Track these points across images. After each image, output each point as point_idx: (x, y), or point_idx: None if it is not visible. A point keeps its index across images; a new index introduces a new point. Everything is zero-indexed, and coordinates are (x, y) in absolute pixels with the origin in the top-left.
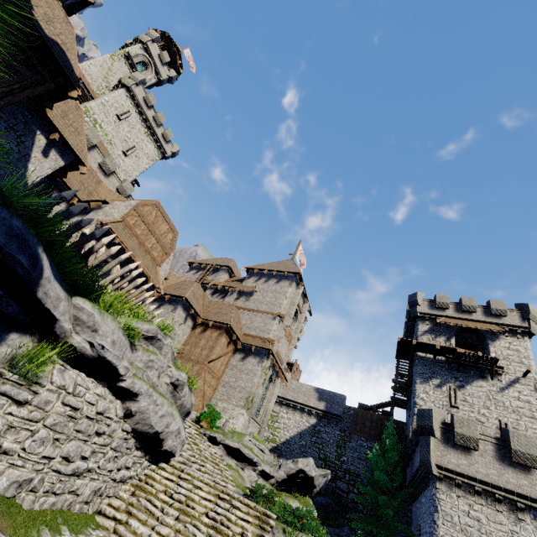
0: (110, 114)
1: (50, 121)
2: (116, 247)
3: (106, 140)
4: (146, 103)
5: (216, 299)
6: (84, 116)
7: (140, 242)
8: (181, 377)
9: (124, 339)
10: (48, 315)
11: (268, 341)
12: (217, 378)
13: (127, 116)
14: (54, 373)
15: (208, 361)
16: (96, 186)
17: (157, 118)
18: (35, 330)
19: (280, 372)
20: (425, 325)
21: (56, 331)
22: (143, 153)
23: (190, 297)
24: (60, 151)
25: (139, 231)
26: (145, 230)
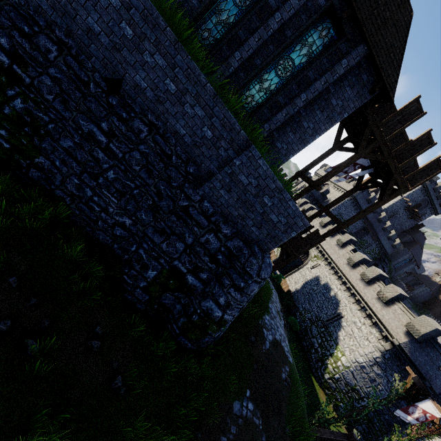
0: None
1: None
2: None
3: None
4: None
5: None
6: None
7: None
8: None
9: None
10: None
11: None
12: None
13: None
14: None
15: None
16: None
17: None
18: None
19: None
20: None
21: None
22: None
23: None
24: None
25: None
26: None
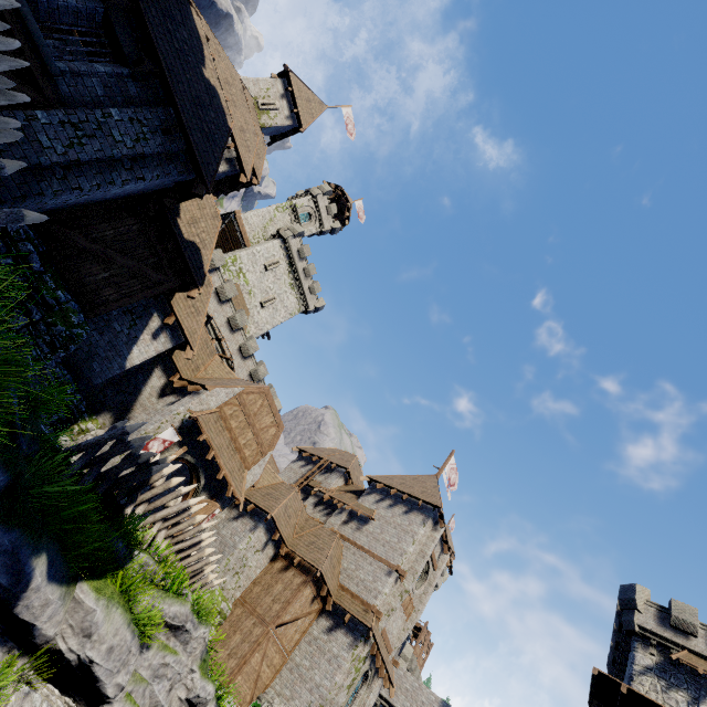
0: (258, 264)
1: (170, 305)
2: (178, 479)
3: (246, 290)
4: (299, 255)
5: (319, 514)
6: (230, 264)
7: (233, 436)
8: (205, 691)
9: (131, 639)
10: (27, 625)
11: (372, 611)
12: (285, 654)
13: (276, 266)
14: (10, 702)
15: (277, 623)
16: (207, 358)
17: (307, 270)
18: (9, 637)
19: (383, 668)
20: (649, 654)
21: (35, 638)
22: (282, 305)
23: (278, 514)
24: (172, 333)
25: (235, 423)
26: (243, 422)
